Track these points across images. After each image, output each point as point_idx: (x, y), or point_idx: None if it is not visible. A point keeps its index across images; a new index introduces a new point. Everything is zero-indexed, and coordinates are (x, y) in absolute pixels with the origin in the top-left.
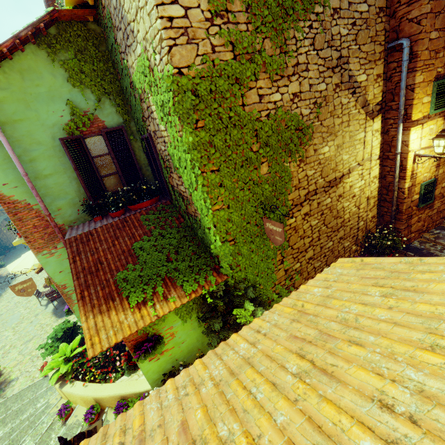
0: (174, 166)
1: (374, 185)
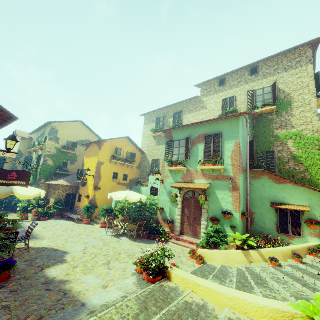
0: (297, 160)
1: None
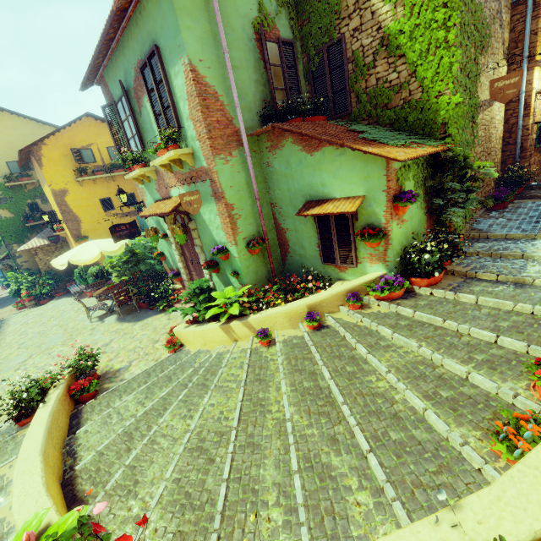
0: (393, 47)
1: (501, 127)
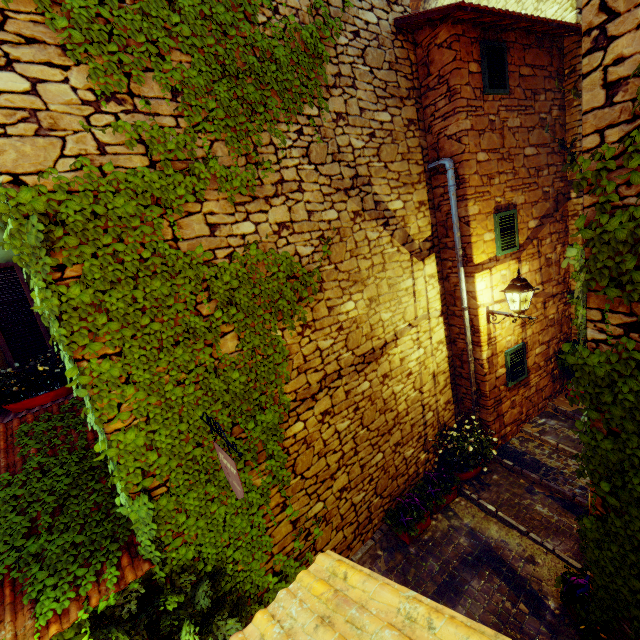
0: None
1: (441, 355)
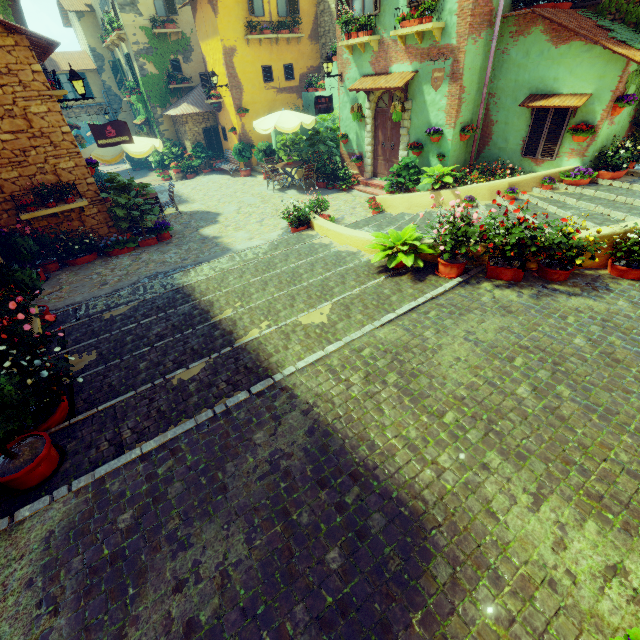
0: None
1: None
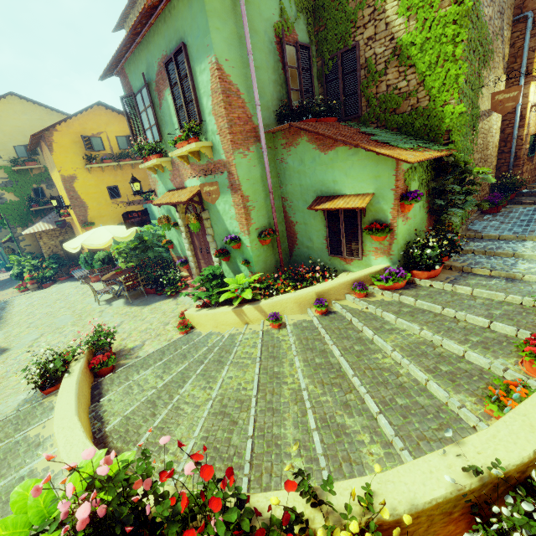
0: (404, 58)
1: (498, 136)
